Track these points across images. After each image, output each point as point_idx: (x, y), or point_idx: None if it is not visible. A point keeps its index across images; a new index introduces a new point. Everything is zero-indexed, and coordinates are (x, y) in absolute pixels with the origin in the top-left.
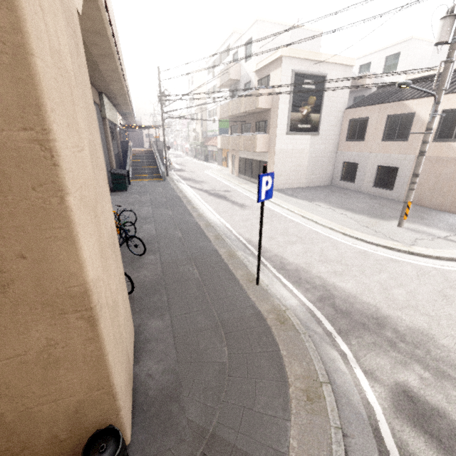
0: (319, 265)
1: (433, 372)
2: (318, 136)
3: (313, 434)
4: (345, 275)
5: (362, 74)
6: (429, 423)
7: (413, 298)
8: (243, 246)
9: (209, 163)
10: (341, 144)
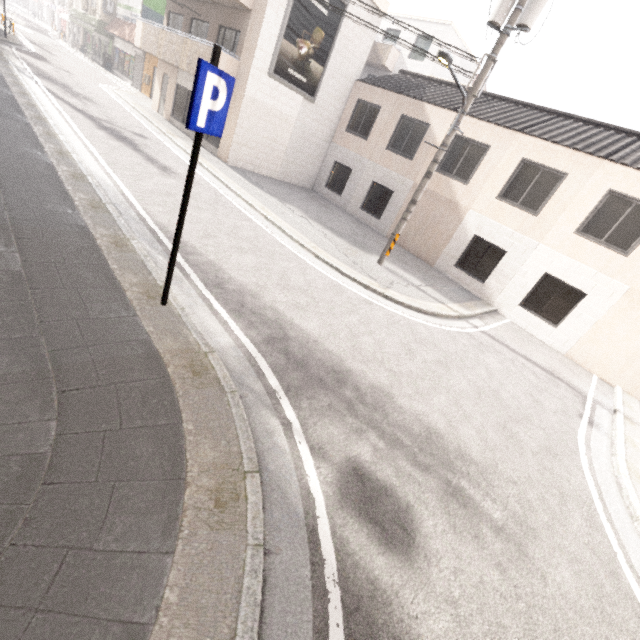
0: (277, 291)
1: (388, 440)
2: (313, 104)
3: (215, 567)
4: (309, 311)
5: (387, 43)
6: (375, 507)
7: (380, 349)
8: (150, 235)
9: (114, 76)
10: (339, 134)
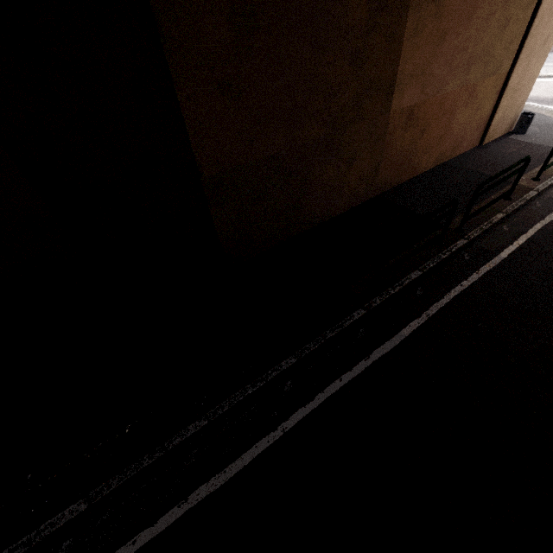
0: None
1: None
2: None
3: None
4: None
5: None
6: None
7: None
8: None
9: None
10: None
